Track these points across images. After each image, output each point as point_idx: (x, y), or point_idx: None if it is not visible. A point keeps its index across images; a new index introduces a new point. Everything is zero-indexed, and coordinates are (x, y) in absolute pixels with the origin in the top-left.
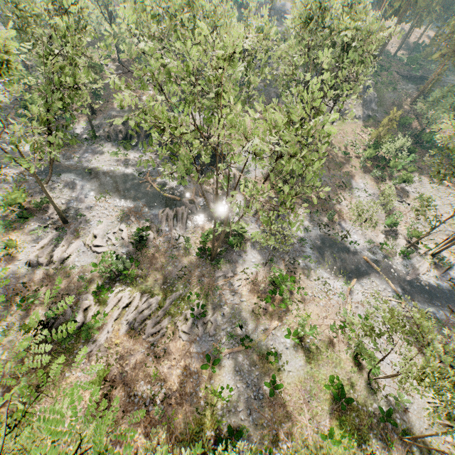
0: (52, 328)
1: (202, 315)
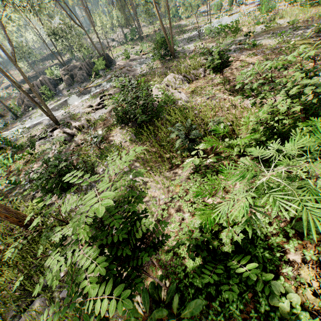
0: (139, 126)
1: (211, 48)
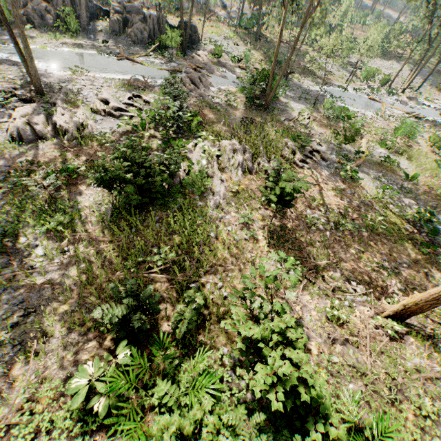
0: None
1: (307, 141)
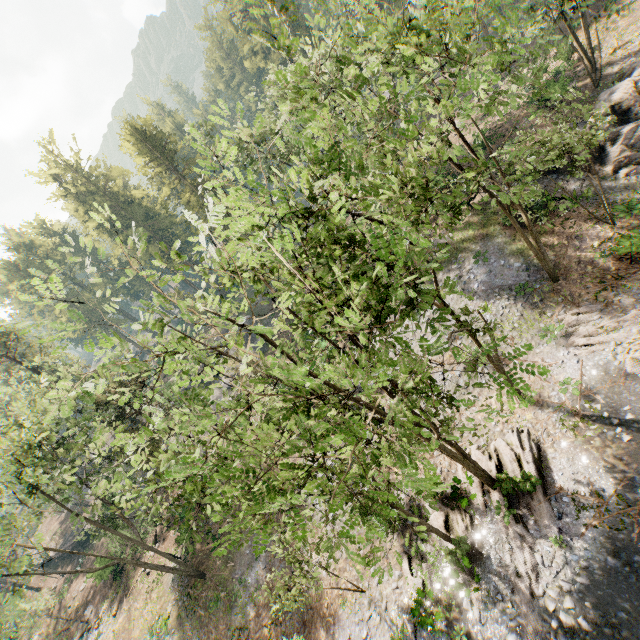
0: None
1: None
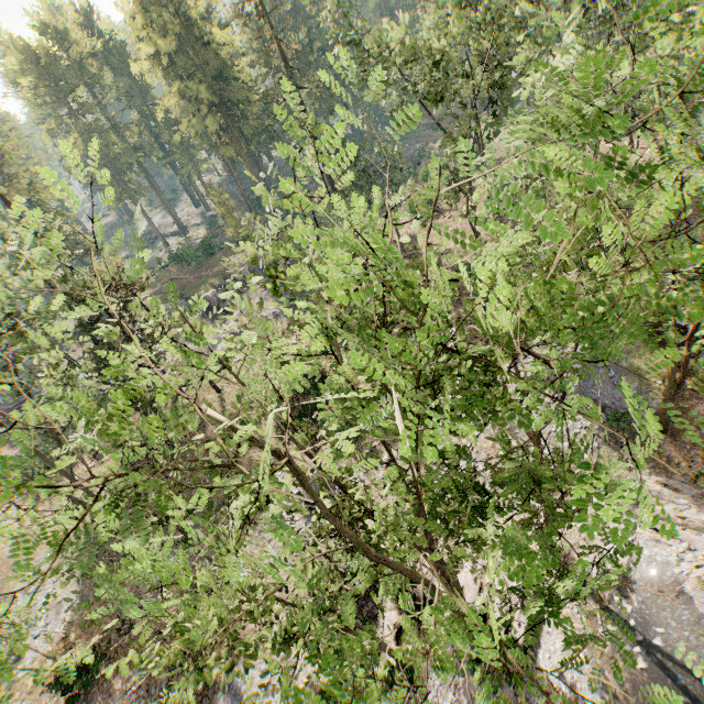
0: None
1: None
